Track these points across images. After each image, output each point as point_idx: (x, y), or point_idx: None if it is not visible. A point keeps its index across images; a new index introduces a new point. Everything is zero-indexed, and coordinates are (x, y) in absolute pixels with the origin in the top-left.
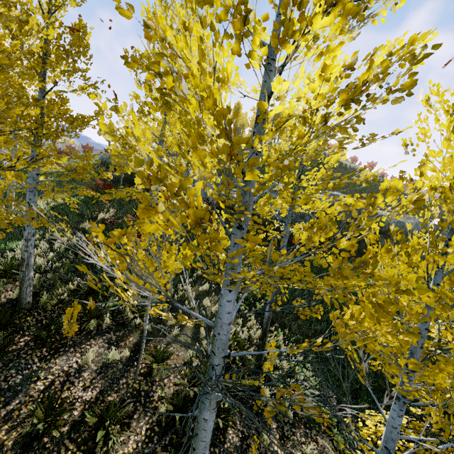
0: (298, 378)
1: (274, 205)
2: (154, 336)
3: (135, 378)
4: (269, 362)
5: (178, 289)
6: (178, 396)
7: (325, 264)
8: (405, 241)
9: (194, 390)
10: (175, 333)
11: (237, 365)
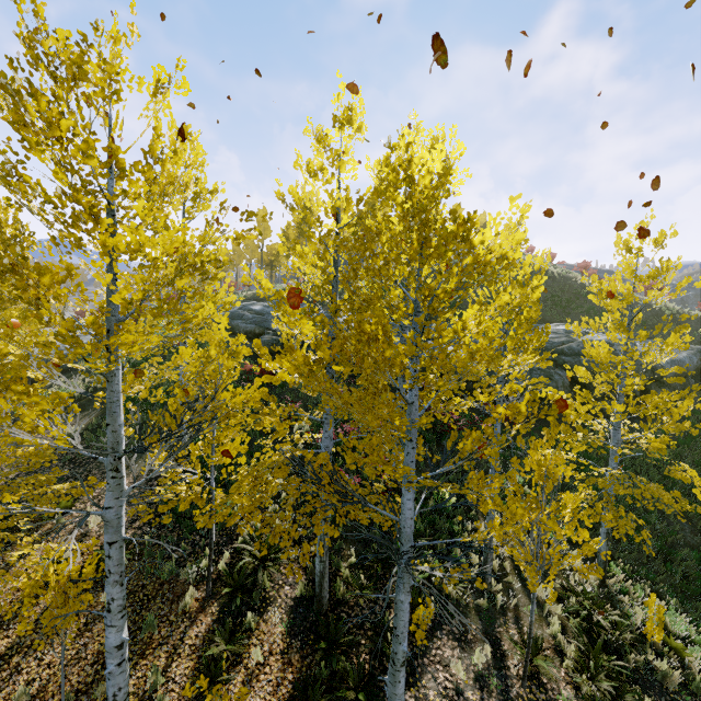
0: (677, 634)
1: (607, 410)
2: (493, 614)
3: (524, 686)
4: (652, 624)
5: (466, 530)
6: (588, 700)
7: (686, 480)
8: (682, 385)
9: (601, 687)
10: (512, 602)
11: (612, 635)
